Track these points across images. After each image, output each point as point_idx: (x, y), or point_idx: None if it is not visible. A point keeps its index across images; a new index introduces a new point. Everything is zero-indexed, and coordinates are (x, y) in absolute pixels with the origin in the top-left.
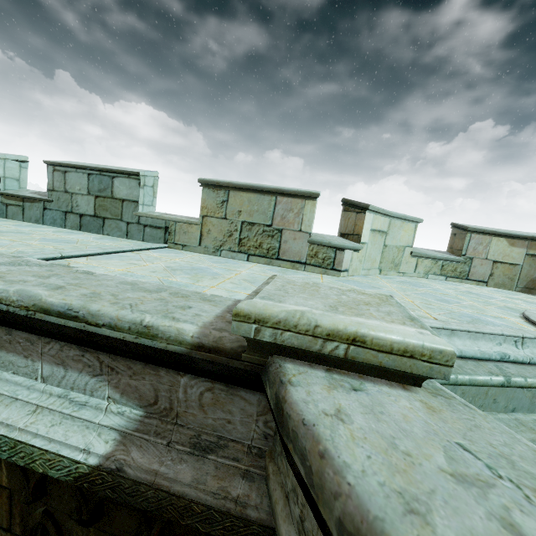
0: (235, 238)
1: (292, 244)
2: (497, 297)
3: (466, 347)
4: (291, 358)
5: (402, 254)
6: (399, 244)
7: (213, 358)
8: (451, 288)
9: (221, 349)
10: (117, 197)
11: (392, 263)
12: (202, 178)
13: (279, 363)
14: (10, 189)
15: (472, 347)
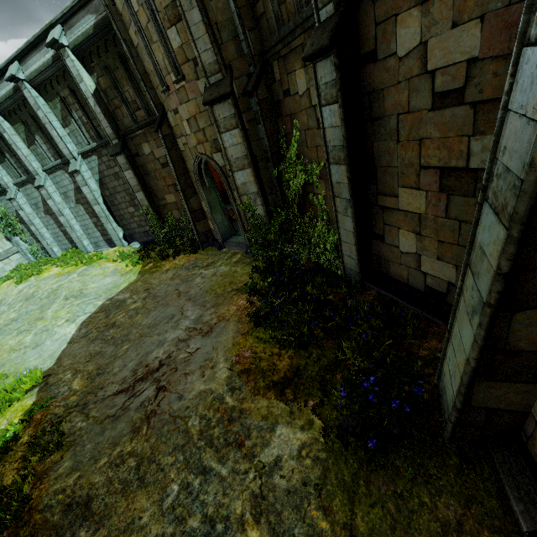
0: None
1: None
2: None
3: None
4: None
5: None
6: None
7: None
8: None
9: None
10: None
11: None
12: None
13: None
14: None
15: None
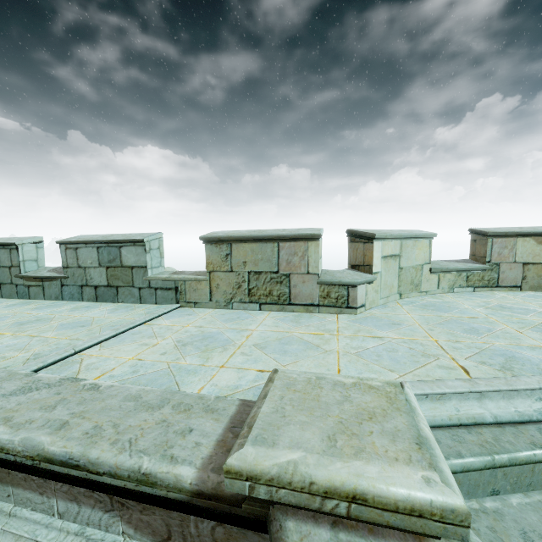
0: (244, 289)
1: (302, 287)
2: (533, 309)
3: (500, 409)
4: (294, 508)
5: (420, 272)
6: (416, 264)
7: (215, 505)
8: (481, 304)
9: (221, 496)
10: (126, 265)
11: (411, 284)
12: (203, 236)
13: (279, 522)
14: (30, 271)
15: (508, 409)
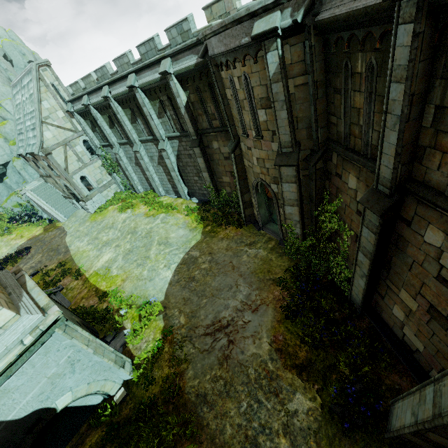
0: None
1: None
2: None
3: None
4: None
5: None
6: None
7: (198, 40)
8: None
9: (199, 38)
10: (185, 31)
11: None
12: (202, 8)
13: None
14: (160, 48)
15: None
